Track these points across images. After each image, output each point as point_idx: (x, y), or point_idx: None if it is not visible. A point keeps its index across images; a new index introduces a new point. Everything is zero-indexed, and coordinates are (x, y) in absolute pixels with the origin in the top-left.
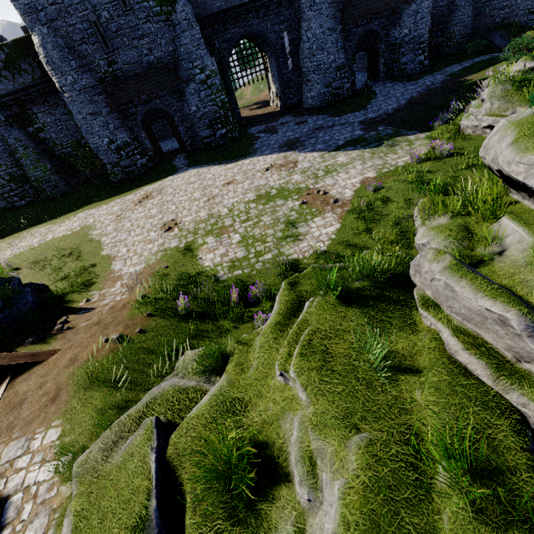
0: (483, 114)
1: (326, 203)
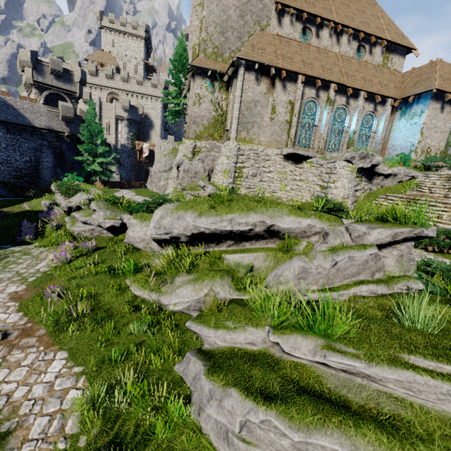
0: (103, 218)
1: None
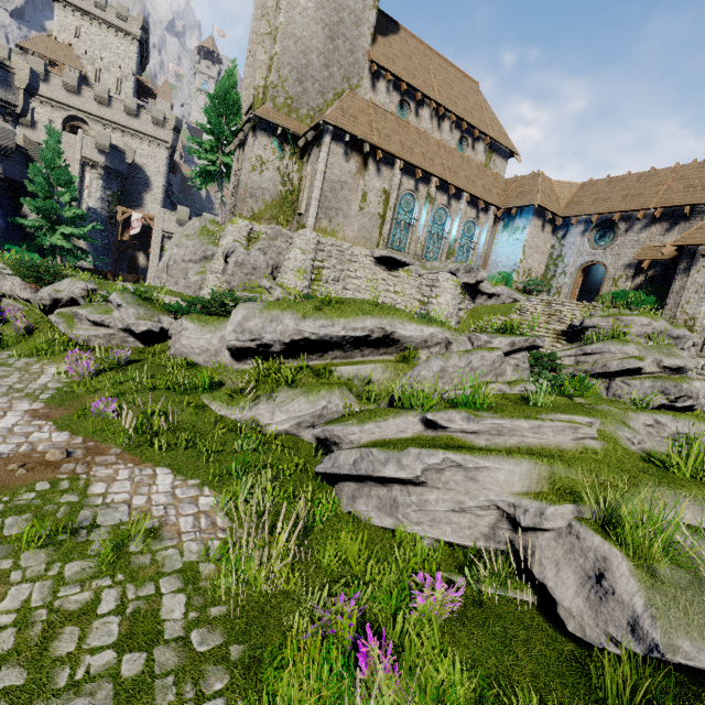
0: (136, 318)
1: (44, 464)
